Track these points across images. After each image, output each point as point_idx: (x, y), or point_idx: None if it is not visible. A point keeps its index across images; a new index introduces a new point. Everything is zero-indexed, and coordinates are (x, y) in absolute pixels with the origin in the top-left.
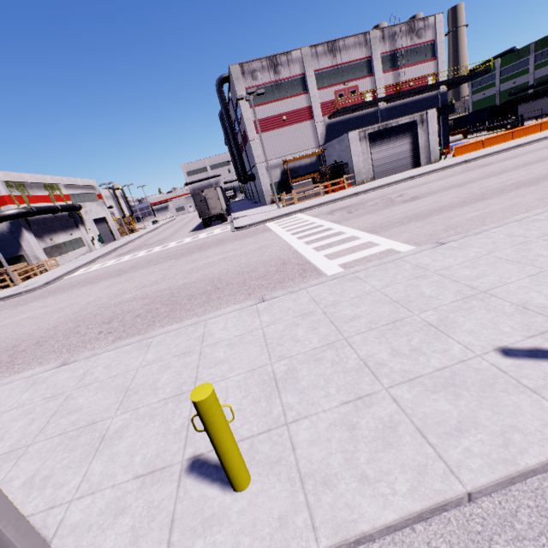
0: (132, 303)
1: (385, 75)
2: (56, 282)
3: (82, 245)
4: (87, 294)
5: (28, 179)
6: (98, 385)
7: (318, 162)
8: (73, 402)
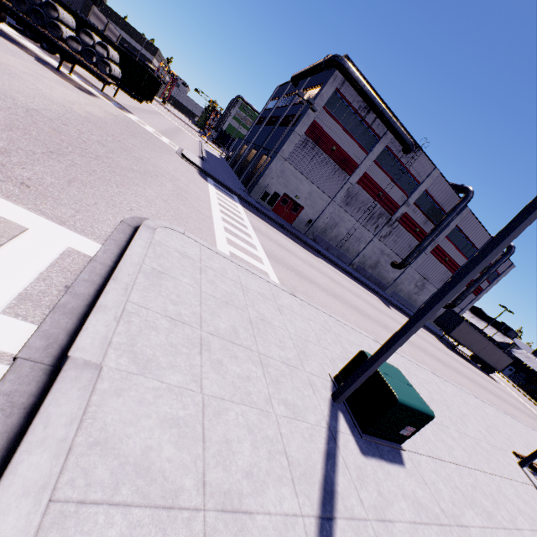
0: None
1: None
2: None
3: None
4: None
5: None
6: None
7: None
8: None
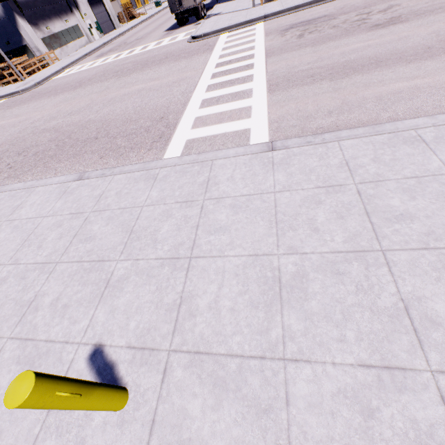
0: (47, 135)
1: None
2: (43, 84)
3: (80, 35)
4: (42, 109)
5: None
6: None
7: None
8: None
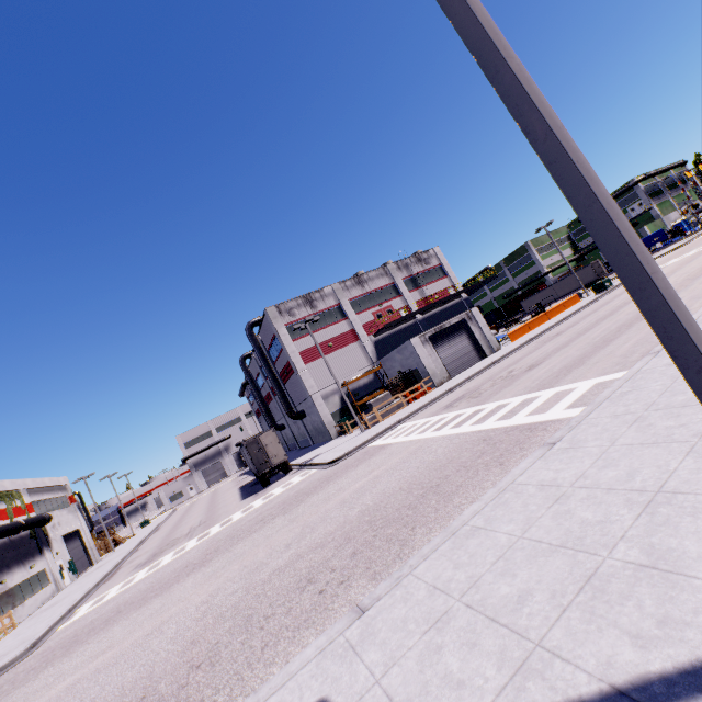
0: (308, 557)
1: (412, 294)
2: (50, 638)
3: (45, 582)
4: (175, 602)
5: None
6: (495, 573)
7: (377, 379)
8: (495, 599)
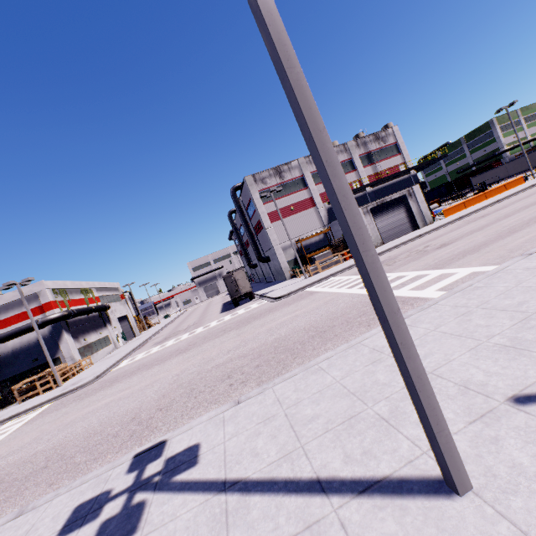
0: (235, 362)
1: (366, 169)
2: (106, 375)
3: (109, 343)
4: (164, 370)
5: (70, 285)
6: (310, 400)
7: (326, 238)
8: (300, 415)
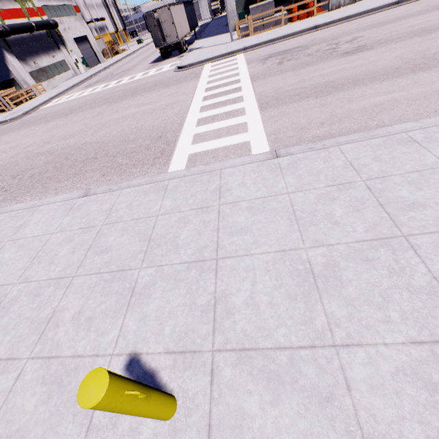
0: (42, 158)
1: None
2: (32, 113)
3: (67, 68)
4: (33, 135)
5: None
6: None
7: None
8: None
